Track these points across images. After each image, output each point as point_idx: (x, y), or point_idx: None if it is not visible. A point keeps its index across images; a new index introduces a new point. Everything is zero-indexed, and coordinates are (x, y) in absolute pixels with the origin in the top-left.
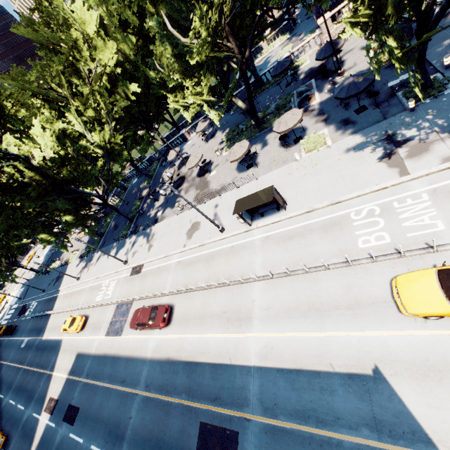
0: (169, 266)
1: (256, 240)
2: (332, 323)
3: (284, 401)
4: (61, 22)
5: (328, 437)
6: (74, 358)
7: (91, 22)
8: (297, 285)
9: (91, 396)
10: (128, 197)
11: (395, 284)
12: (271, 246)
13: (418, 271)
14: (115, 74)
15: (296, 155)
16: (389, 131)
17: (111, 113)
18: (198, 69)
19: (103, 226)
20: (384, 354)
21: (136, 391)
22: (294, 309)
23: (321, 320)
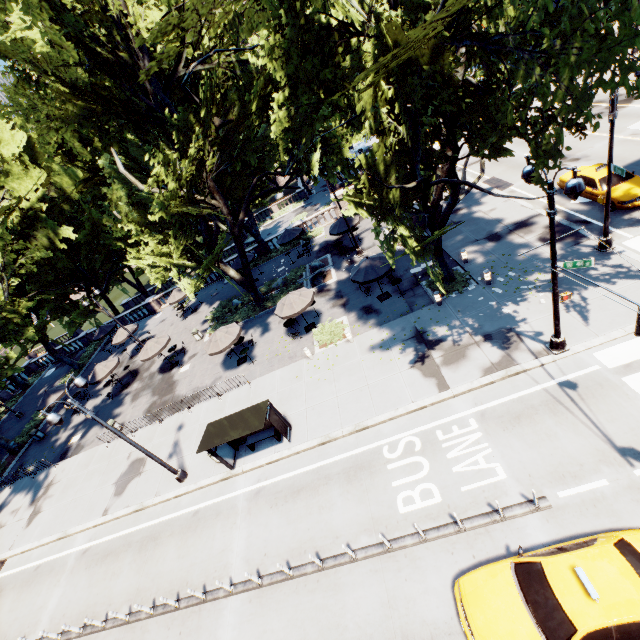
0: (62, 562)
1: (239, 498)
2: None
3: None
4: None
5: None
6: None
7: (12, 142)
8: (304, 600)
9: None
10: (26, 402)
11: (460, 595)
12: (263, 510)
13: (488, 565)
14: (37, 212)
15: (306, 350)
16: (419, 327)
17: (12, 266)
18: (171, 225)
19: None
20: None
21: None
22: None
23: None
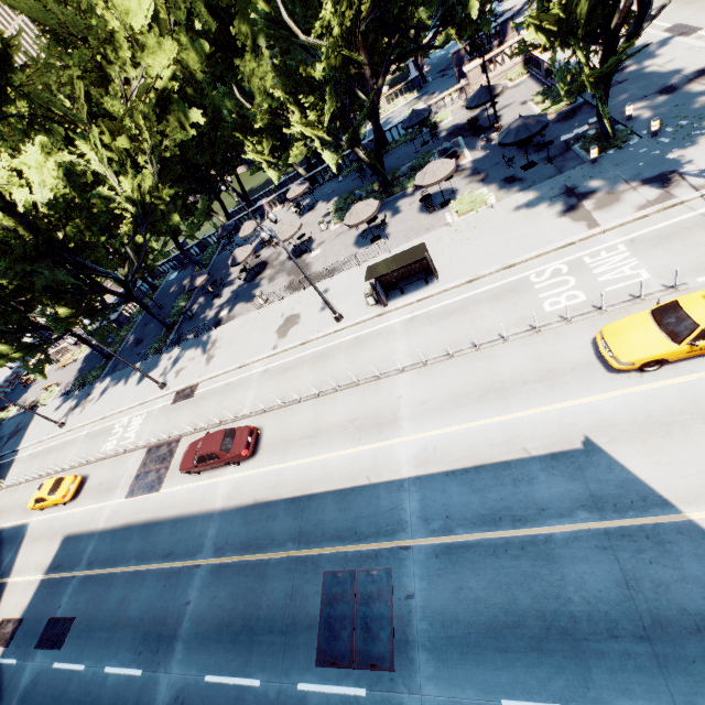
0: (248, 378)
1: (395, 325)
2: (520, 402)
3: (461, 509)
4: (85, 6)
5: (532, 535)
6: (59, 545)
7: (139, 13)
8: (464, 367)
9: (101, 594)
10: (160, 298)
11: (601, 337)
12: (419, 328)
13: (628, 316)
14: (170, 93)
15: (448, 215)
16: (569, 185)
17: (159, 149)
18: (308, 96)
19: (110, 344)
20: (596, 422)
21: (197, 562)
22: (463, 395)
23: (505, 402)
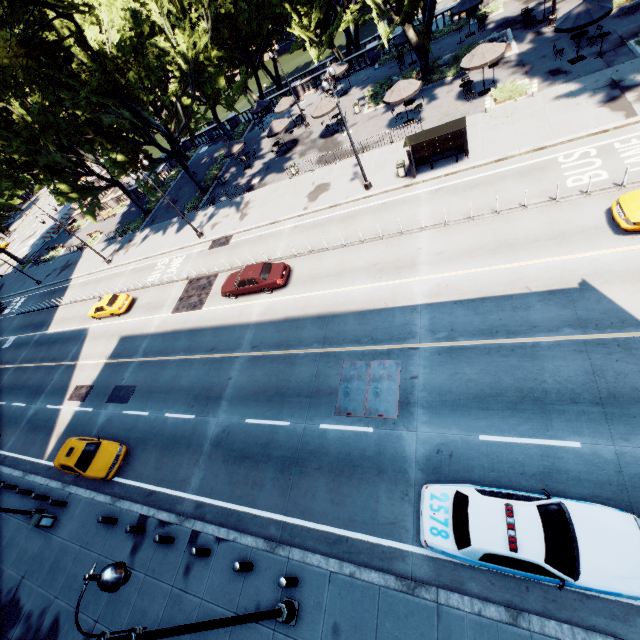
0: (280, 232)
1: (421, 194)
2: (529, 254)
3: (464, 325)
4: None
5: (522, 343)
6: (117, 342)
7: None
8: (482, 228)
9: (157, 372)
10: (193, 168)
11: (617, 204)
12: (444, 197)
13: None
14: None
15: (488, 99)
16: (616, 78)
17: (215, 4)
18: None
19: (147, 203)
20: (594, 269)
21: (237, 354)
22: (478, 249)
23: (515, 254)
